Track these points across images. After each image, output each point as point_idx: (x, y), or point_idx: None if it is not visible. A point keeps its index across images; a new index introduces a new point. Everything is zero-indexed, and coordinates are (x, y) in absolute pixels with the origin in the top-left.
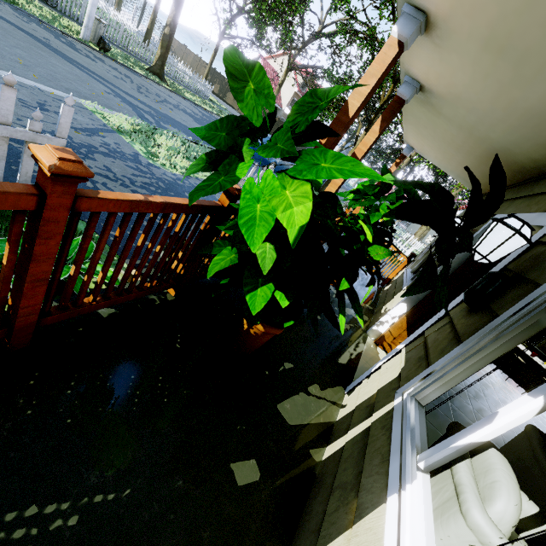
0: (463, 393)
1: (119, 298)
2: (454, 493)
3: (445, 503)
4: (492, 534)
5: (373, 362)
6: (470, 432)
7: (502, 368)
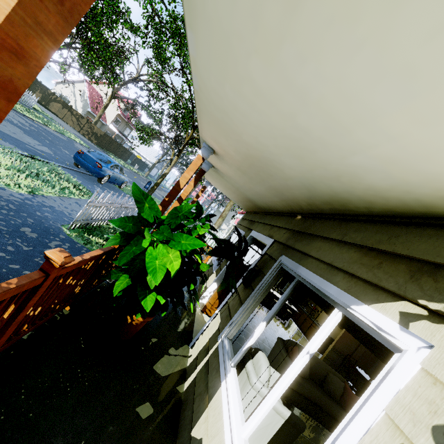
0: (251, 330)
1: (41, 321)
2: (247, 377)
3: (244, 384)
4: (261, 386)
5: (202, 324)
6: (247, 342)
7: (269, 308)
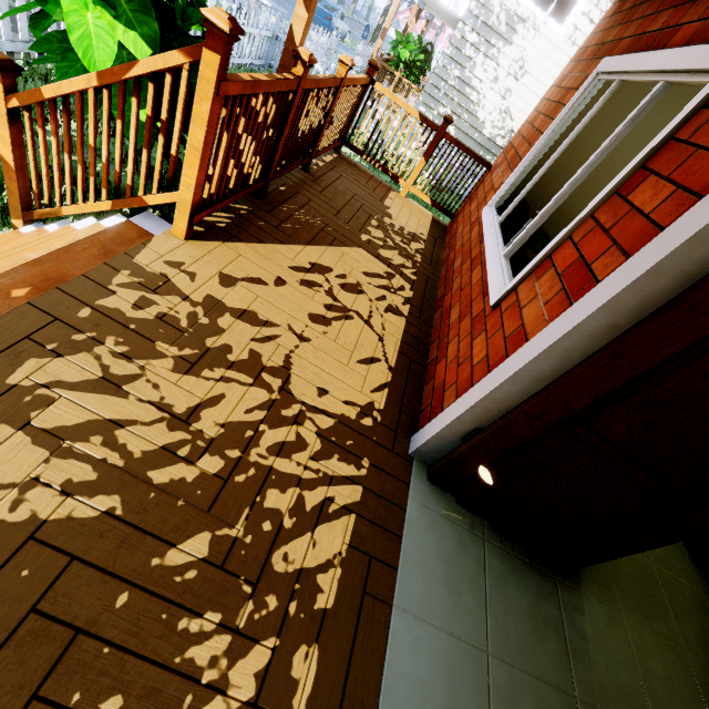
0: None
1: None
2: None
3: None
4: None
5: None
6: None
7: None
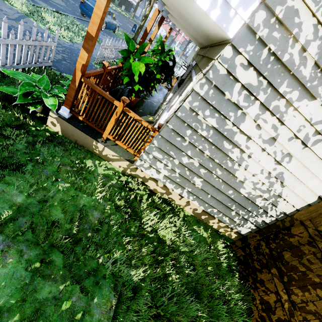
0: None
1: None
2: None
3: None
4: None
5: None
6: (172, 103)
7: None
